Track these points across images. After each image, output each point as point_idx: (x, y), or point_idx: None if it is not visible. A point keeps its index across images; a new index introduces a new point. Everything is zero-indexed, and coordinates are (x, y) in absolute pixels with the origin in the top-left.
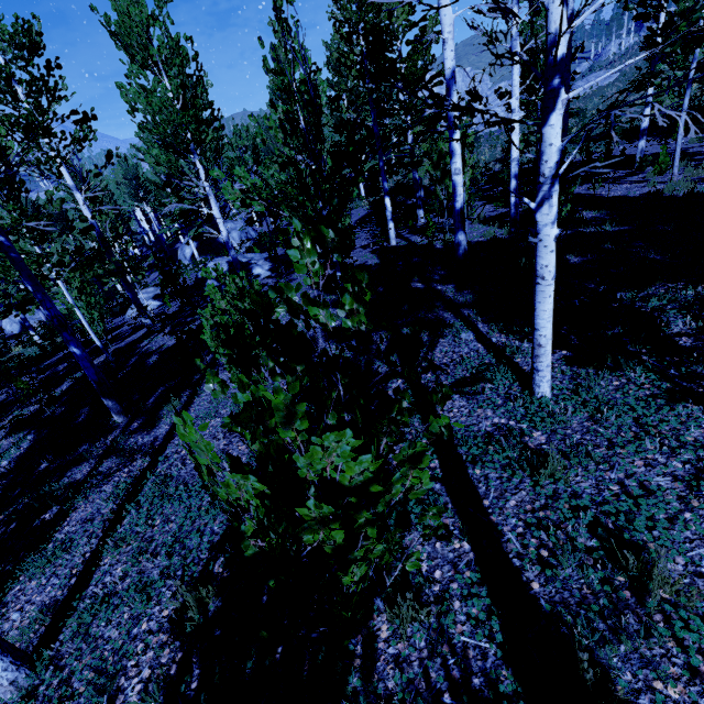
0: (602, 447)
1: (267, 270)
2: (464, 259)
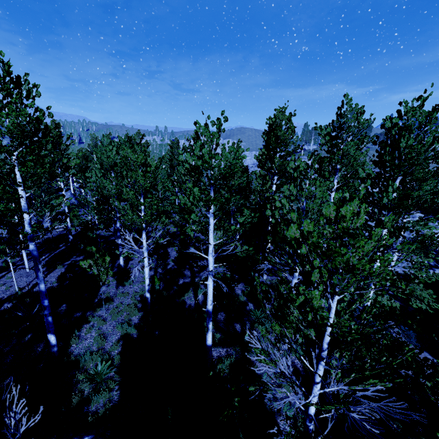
0: (21, 276)
1: (47, 226)
2: (71, 241)
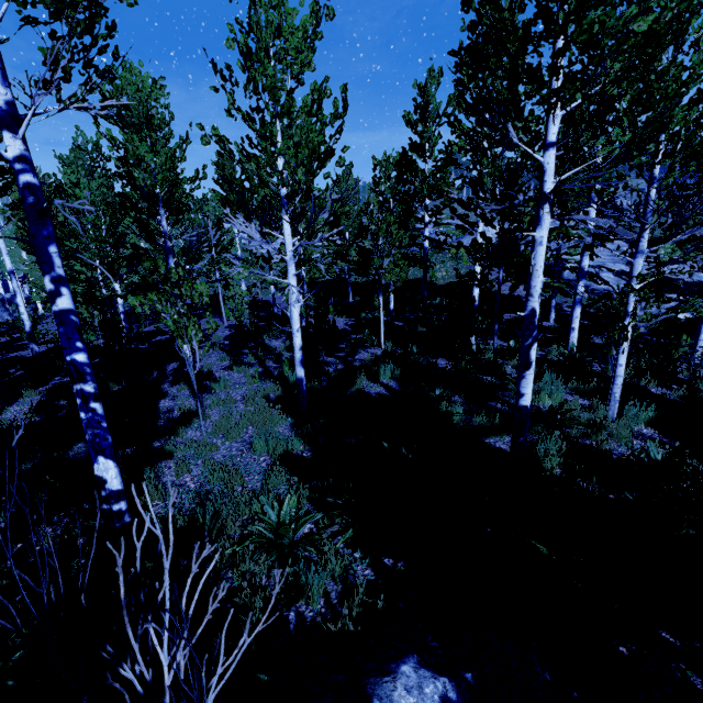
0: None
1: None
2: (38, 357)
